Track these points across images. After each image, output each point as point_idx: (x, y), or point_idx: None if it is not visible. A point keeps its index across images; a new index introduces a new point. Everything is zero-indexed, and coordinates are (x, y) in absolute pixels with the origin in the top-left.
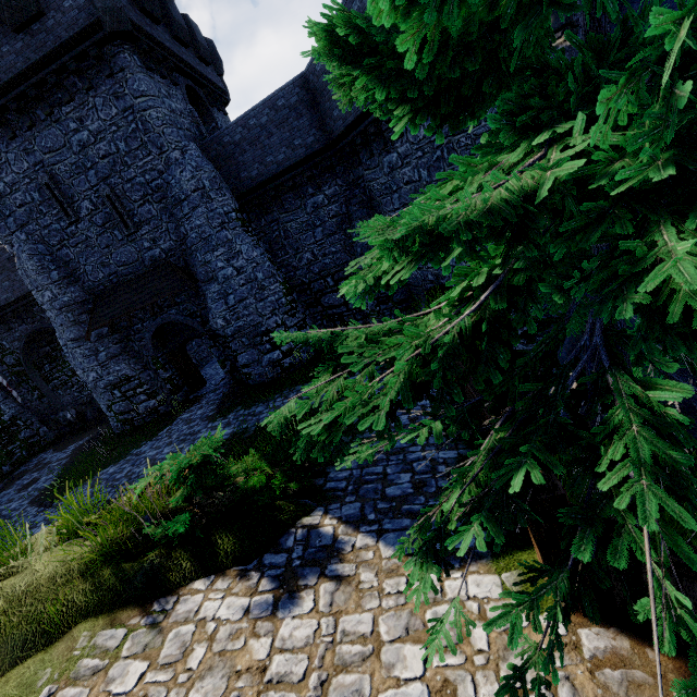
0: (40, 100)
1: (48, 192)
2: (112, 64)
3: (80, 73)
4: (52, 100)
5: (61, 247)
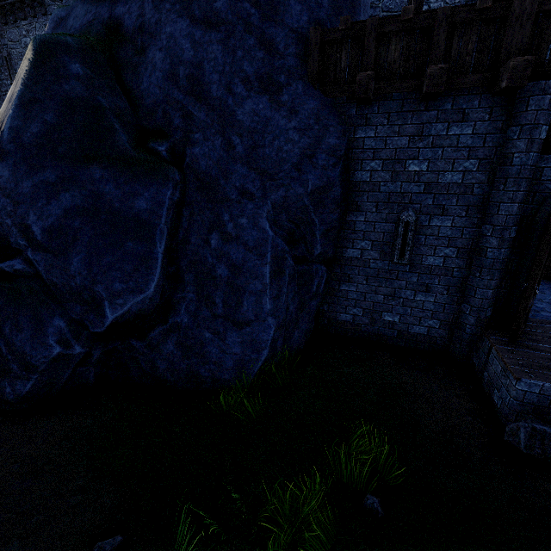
0: (12, 13)
1: (5, 62)
2: (48, 9)
3: (31, 7)
4: (19, 15)
5: (5, 94)
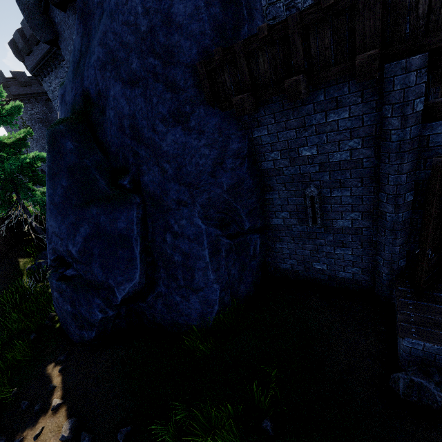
0: (56, 59)
1: None
2: None
3: None
4: (60, 59)
5: None
